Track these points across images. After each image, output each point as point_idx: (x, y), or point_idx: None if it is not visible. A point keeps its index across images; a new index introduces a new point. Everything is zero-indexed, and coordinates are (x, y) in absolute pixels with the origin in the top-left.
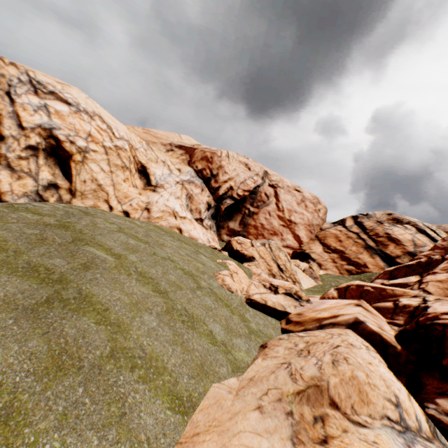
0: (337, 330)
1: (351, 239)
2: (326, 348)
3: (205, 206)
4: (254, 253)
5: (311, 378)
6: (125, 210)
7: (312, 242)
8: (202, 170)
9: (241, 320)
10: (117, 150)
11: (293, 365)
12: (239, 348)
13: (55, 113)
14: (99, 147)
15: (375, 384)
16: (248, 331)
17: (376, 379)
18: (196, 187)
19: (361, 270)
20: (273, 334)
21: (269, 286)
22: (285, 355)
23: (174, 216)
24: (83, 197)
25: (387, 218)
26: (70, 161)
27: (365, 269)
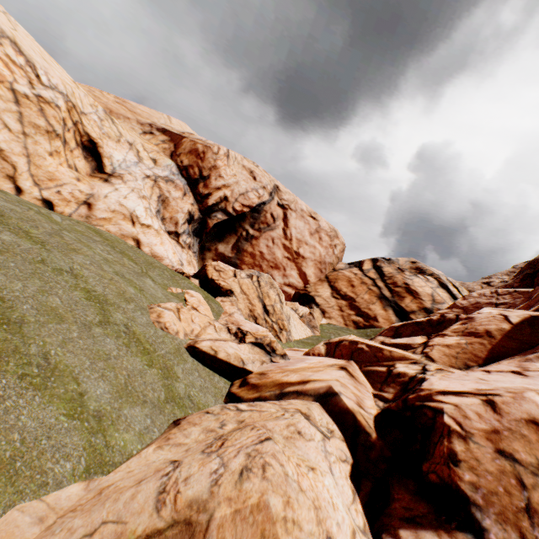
0: (299, 402)
1: (365, 285)
2: (249, 440)
3: (185, 217)
4: (234, 285)
5: (190, 503)
6: (47, 198)
7: (320, 283)
8: (189, 167)
9: (160, 379)
10: (41, 103)
11: (177, 472)
12: (127, 426)
13: None
14: (3, 88)
15: (297, 520)
16: (166, 396)
17: (302, 509)
18: (176, 189)
19: (370, 323)
20: (211, 401)
21: (235, 331)
22: (194, 444)
23: (132, 221)
24: None
25: (410, 267)
26: None
27: (375, 322)
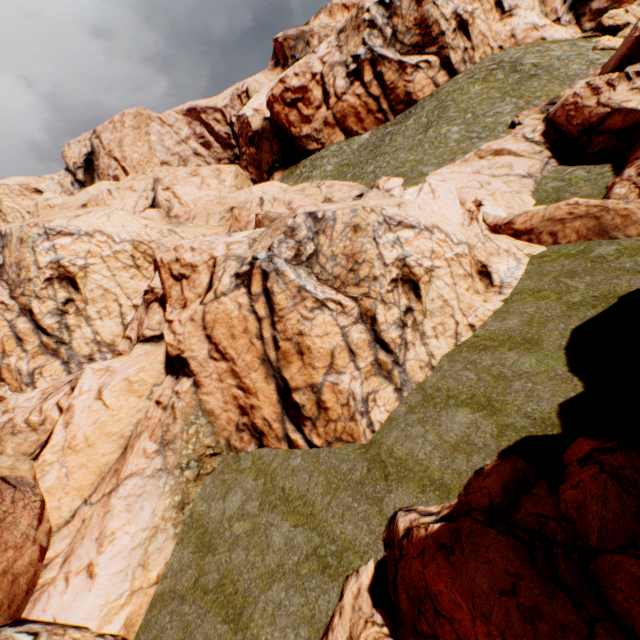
0: None
1: None
2: None
3: (560, 2)
4: (628, 19)
5: None
6: (499, 46)
7: None
8: None
9: None
10: None
11: None
12: None
13: None
14: (477, 4)
15: None
16: None
17: None
18: None
19: None
20: None
21: None
22: None
23: (535, 30)
24: (477, 49)
25: None
26: (467, 27)
27: None
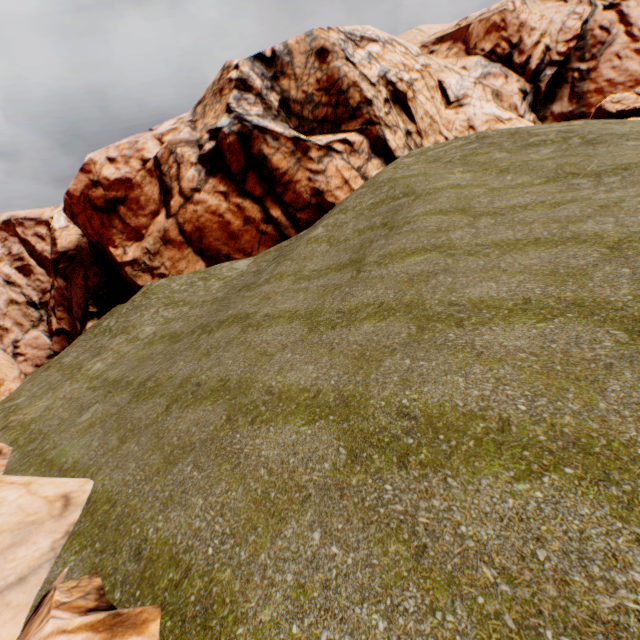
0: None
1: None
2: None
3: (519, 97)
4: None
5: None
6: (455, 137)
7: None
8: (494, 49)
9: None
10: (426, 70)
11: None
12: None
13: (377, 57)
14: (415, 74)
15: None
16: None
17: None
18: (495, 79)
19: None
20: None
21: None
22: None
23: (500, 122)
24: (426, 136)
25: None
26: (406, 102)
27: None
